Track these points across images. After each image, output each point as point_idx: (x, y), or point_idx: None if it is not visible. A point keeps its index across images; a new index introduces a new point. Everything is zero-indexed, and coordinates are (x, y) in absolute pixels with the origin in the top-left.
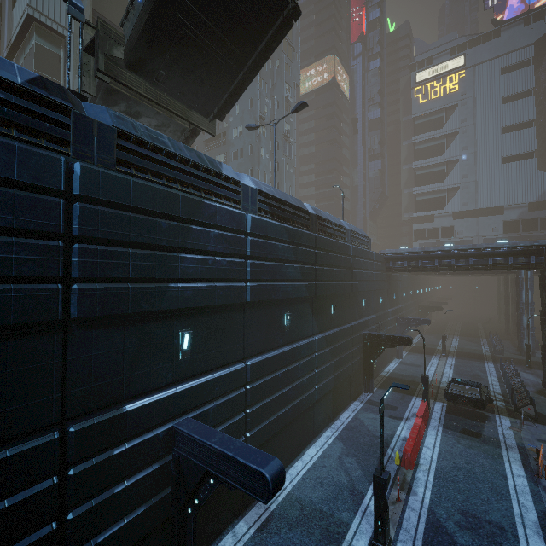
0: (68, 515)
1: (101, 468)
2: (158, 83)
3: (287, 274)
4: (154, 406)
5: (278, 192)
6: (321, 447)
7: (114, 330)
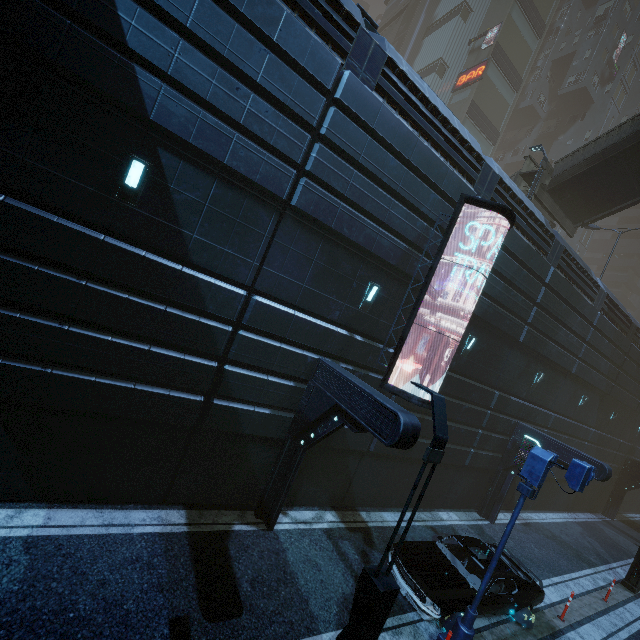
0: (479, 431)
1: (495, 419)
2: (559, 200)
3: (600, 366)
4: (517, 405)
5: (614, 297)
6: (560, 518)
7: (522, 355)
